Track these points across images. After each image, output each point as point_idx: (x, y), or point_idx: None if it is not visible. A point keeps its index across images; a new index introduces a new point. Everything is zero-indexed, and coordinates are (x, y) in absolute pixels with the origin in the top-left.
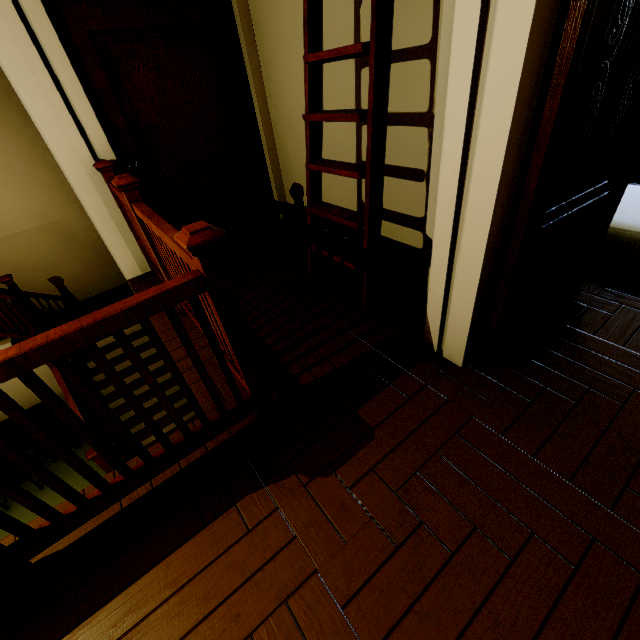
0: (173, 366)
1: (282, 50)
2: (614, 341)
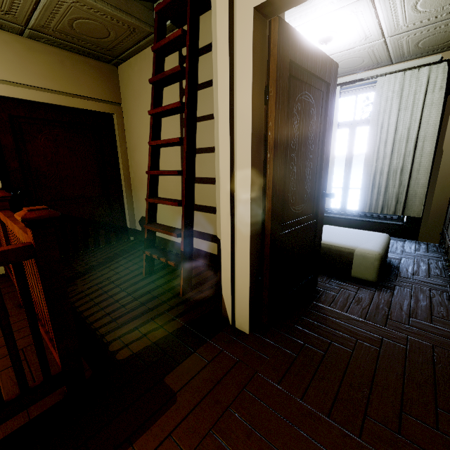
0: None
1: (141, 144)
2: (341, 310)
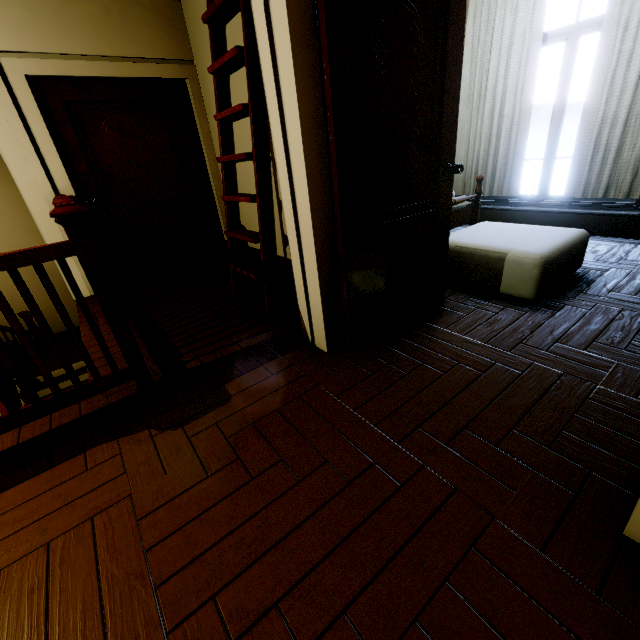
0: (41, 319)
1: None
2: (459, 332)
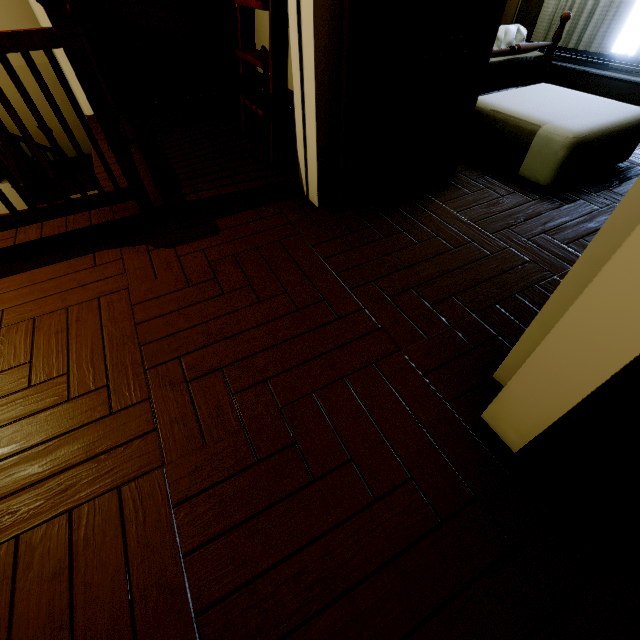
0: (39, 118)
1: None
2: (453, 209)
